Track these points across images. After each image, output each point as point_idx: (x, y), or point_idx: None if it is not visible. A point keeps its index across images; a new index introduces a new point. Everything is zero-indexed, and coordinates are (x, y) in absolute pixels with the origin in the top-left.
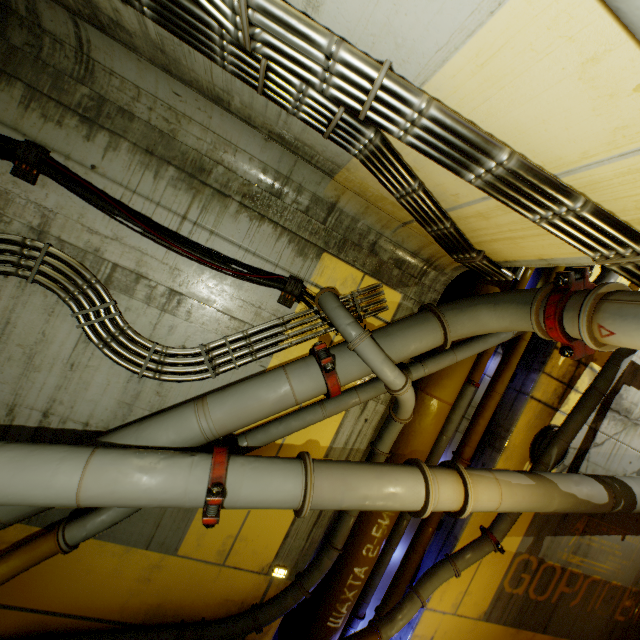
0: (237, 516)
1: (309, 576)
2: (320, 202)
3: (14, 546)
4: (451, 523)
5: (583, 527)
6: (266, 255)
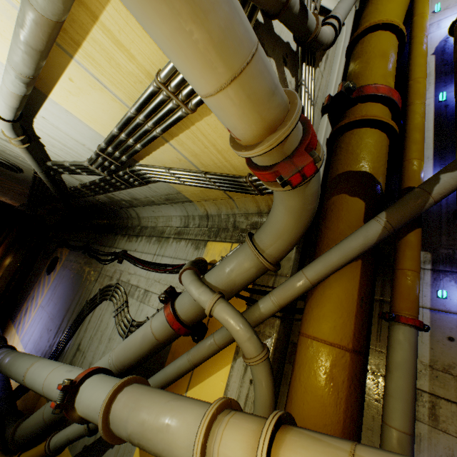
0: None
1: None
2: (202, 217)
3: None
4: None
5: None
6: (181, 256)
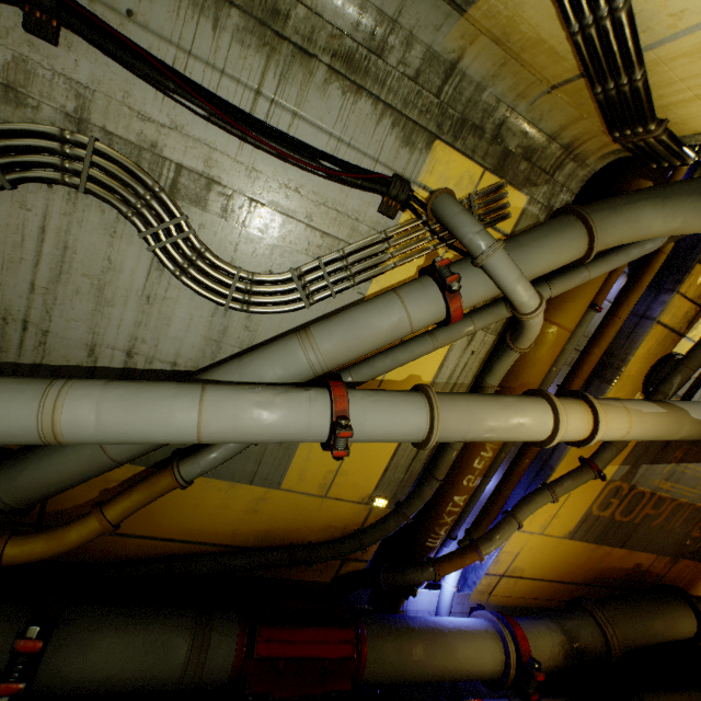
0: None
1: (410, 505)
2: (435, 61)
3: (123, 484)
4: (546, 455)
5: (681, 456)
6: (363, 146)
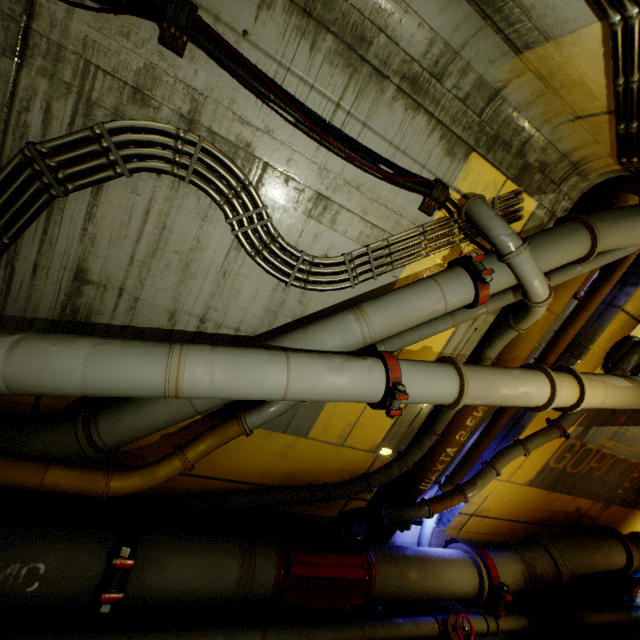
0: (356, 409)
1: (411, 454)
2: (483, 87)
3: (181, 430)
4: (518, 416)
5: (624, 420)
6: (415, 154)
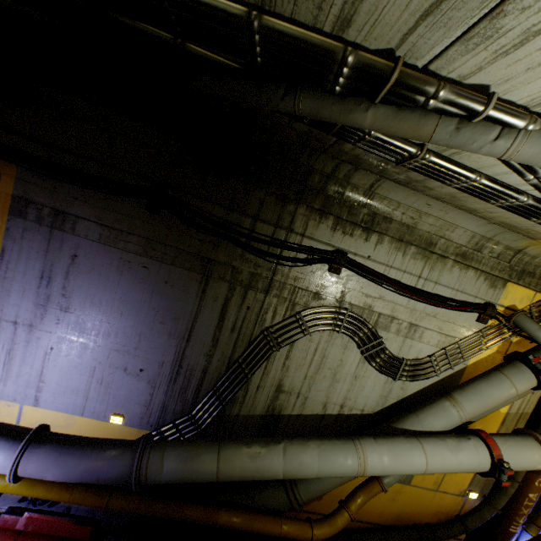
0: None
1: (497, 499)
2: (509, 249)
3: None
4: None
5: None
6: (469, 291)
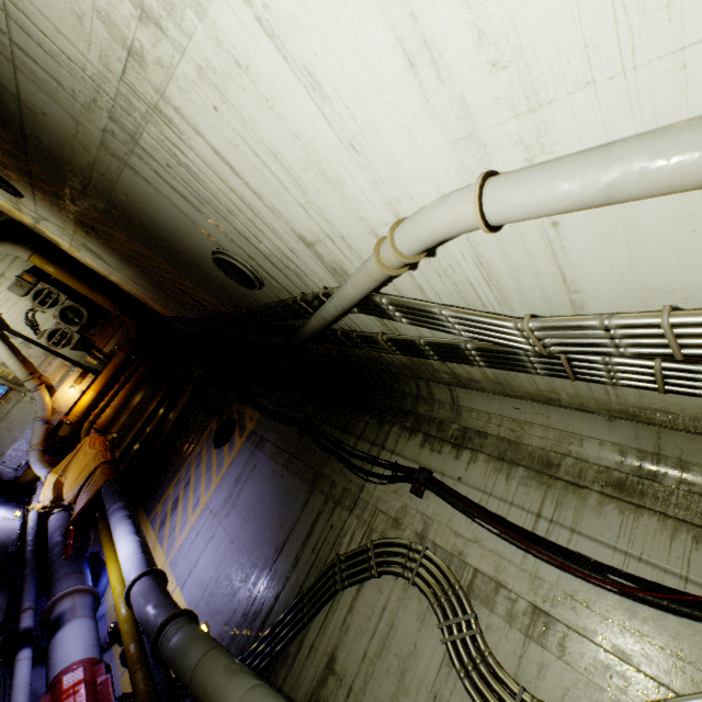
0: None
1: None
2: None
3: None
4: None
5: None
6: (659, 561)
